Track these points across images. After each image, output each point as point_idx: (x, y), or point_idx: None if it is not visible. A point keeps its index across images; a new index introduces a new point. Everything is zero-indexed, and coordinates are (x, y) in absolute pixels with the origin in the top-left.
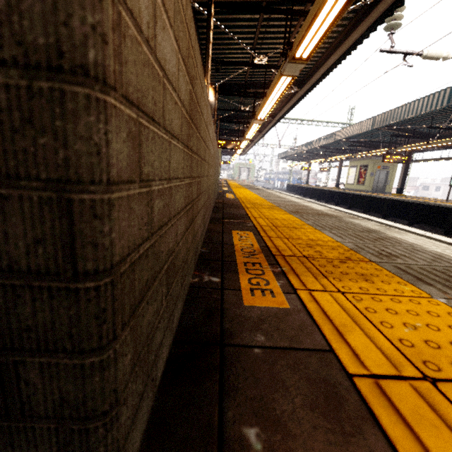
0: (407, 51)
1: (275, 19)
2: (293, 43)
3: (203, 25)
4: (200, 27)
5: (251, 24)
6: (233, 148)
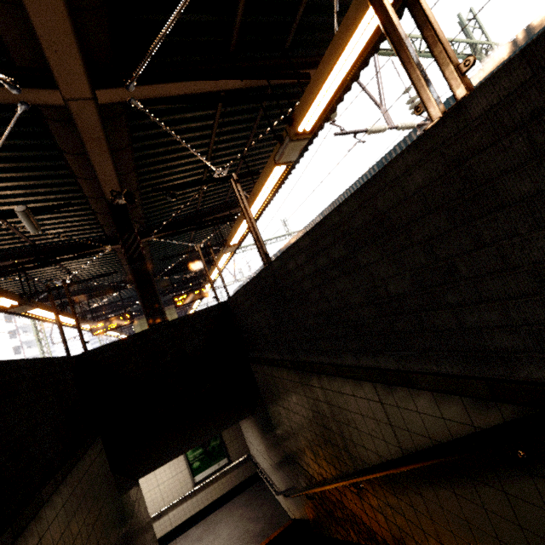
0: (355, 130)
1: (229, 123)
2: (292, 115)
3: (140, 146)
4: (136, 150)
5: (201, 134)
6: (199, 298)
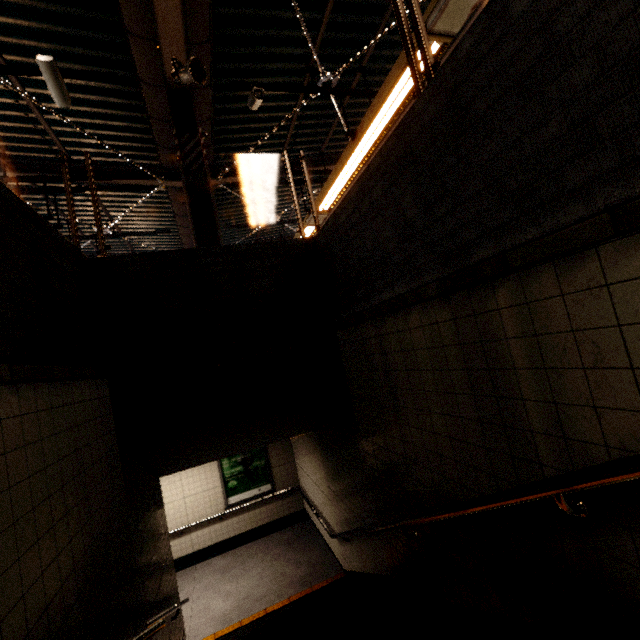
0: None
1: None
2: None
3: None
4: None
5: None
6: None
